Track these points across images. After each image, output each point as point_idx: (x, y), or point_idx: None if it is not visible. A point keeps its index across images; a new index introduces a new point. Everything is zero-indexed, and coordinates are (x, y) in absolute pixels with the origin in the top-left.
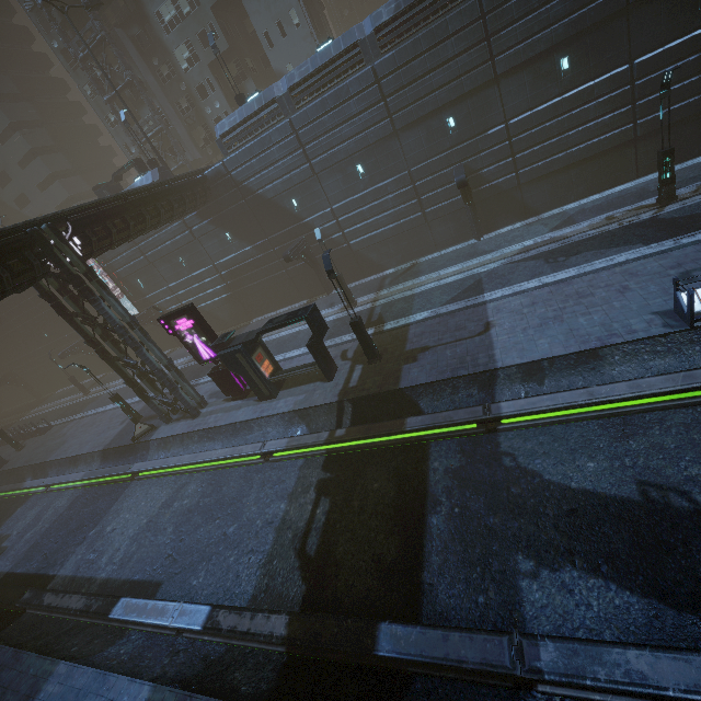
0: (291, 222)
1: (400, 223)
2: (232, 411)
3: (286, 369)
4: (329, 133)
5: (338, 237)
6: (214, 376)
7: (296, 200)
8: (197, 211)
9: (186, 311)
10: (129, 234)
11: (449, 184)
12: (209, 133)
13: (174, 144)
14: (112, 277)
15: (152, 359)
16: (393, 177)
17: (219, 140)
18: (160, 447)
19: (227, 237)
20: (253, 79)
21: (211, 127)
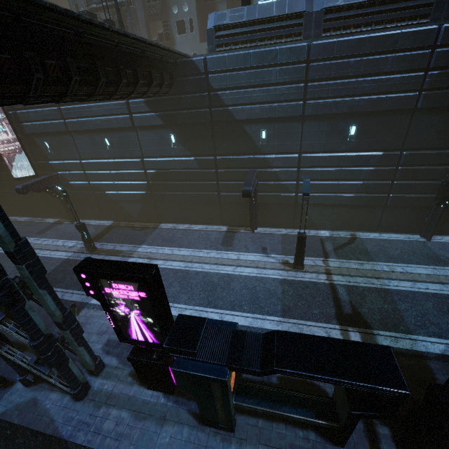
0: (249, 152)
1: (360, 196)
2: (150, 421)
3: (256, 383)
4: (343, 78)
5: (291, 184)
6: (137, 362)
7: (266, 132)
8: (148, 99)
9: (143, 281)
10: (64, 93)
11: (430, 180)
12: (167, 31)
13: (130, 23)
14: (14, 127)
15: (37, 320)
16: (382, 152)
17: (211, 31)
18: (3, 434)
19: (170, 138)
20: (227, 2)
21: (171, 26)
